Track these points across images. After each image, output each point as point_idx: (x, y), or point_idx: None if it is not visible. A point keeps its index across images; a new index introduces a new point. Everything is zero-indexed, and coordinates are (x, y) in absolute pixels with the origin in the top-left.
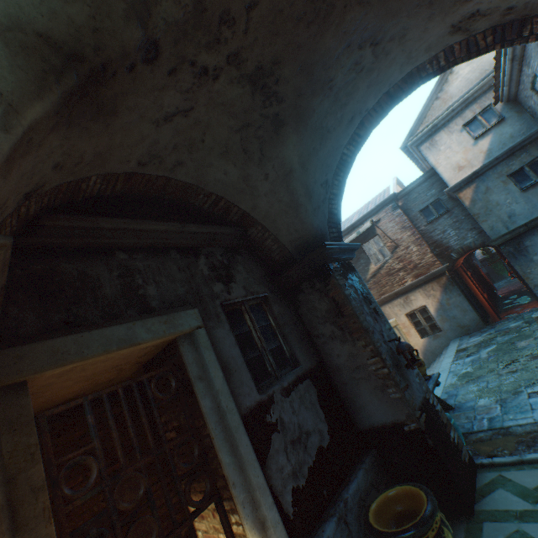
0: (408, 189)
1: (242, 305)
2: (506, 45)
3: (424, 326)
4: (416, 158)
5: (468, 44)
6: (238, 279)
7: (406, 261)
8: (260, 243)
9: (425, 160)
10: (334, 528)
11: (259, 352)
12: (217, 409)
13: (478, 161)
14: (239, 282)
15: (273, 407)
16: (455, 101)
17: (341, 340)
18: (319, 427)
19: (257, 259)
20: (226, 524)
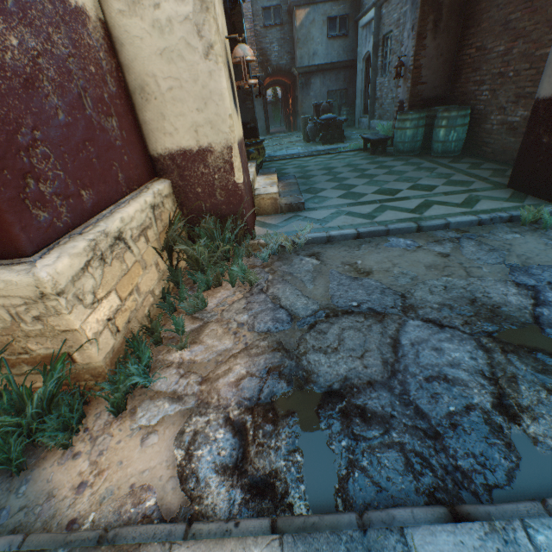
0: None
1: None
2: None
3: None
4: None
5: None
6: None
7: None
8: None
9: None
10: None
11: None
12: None
13: None
14: None
15: None
16: None
17: None
18: None
19: None
20: None
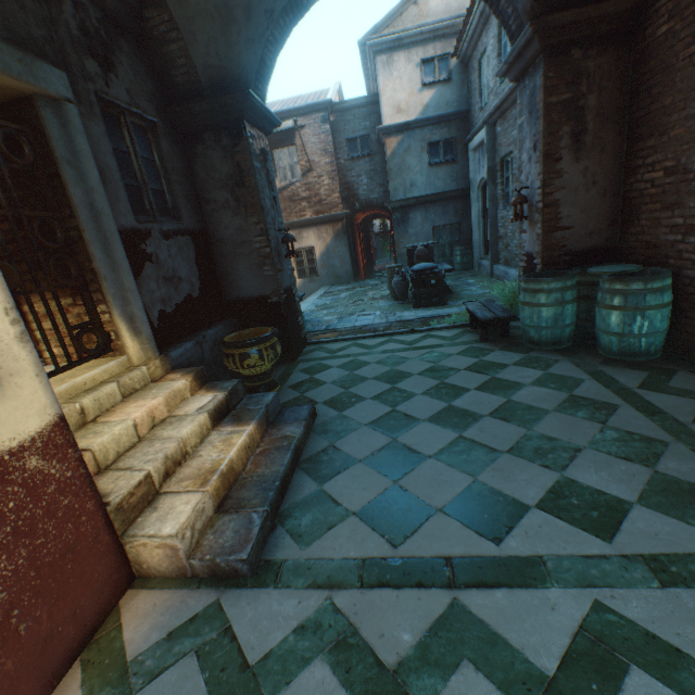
0: (347, 106)
1: (122, 115)
2: None
3: (306, 268)
4: (369, 70)
5: None
6: (121, 75)
7: (314, 193)
8: (160, 43)
9: (376, 81)
10: (192, 346)
11: (137, 184)
12: (90, 207)
13: (415, 113)
14: (123, 81)
15: (150, 241)
16: (428, 23)
17: (235, 213)
18: (192, 280)
19: (150, 66)
20: (93, 308)
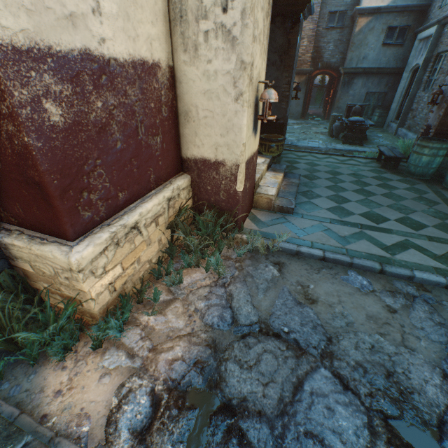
0: None
1: None
2: None
3: None
4: None
5: None
6: None
7: None
8: None
9: None
10: None
11: None
12: None
13: (388, 0)
14: None
15: None
16: None
17: (277, 69)
18: None
19: None
20: None
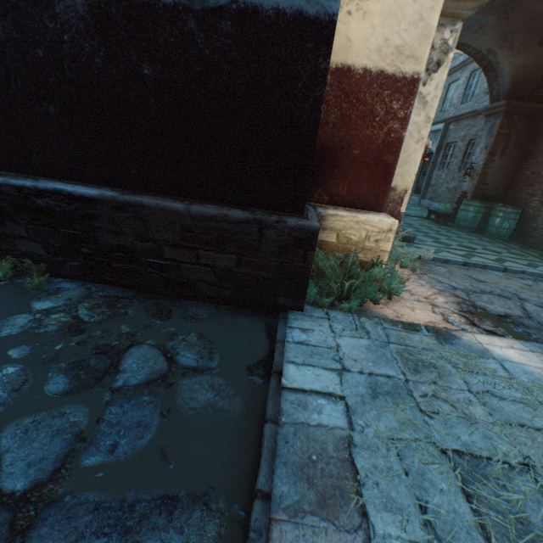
0: None
1: None
2: (483, 71)
3: None
4: None
5: (482, 58)
6: None
7: None
8: None
9: None
10: None
11: None
12: None
13: None
14: None
15: None
16: None
17: None
18: None
19: None
20: None
